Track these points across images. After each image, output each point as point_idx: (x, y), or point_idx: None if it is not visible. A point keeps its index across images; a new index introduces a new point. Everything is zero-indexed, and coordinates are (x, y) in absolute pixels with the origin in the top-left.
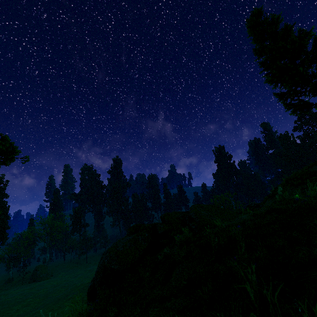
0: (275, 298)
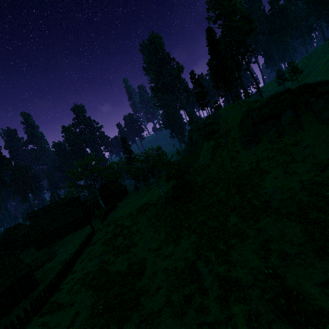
0: None
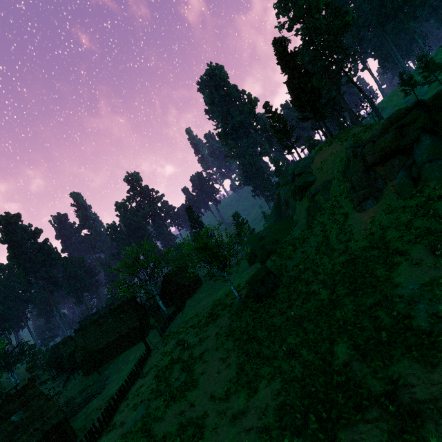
0: None
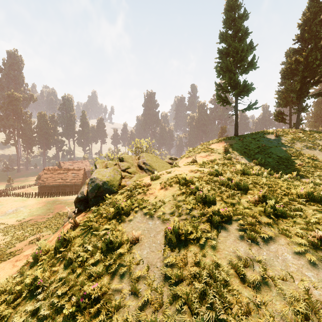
0: (209, 194)
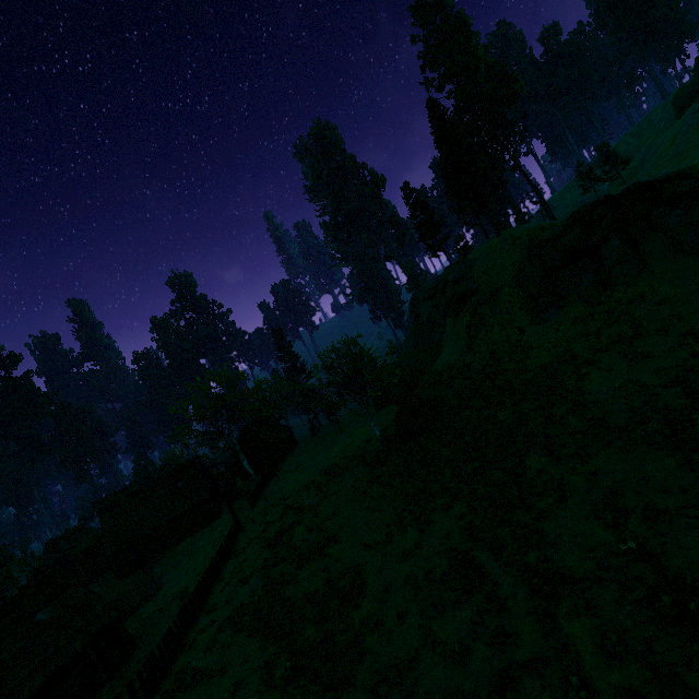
0: None
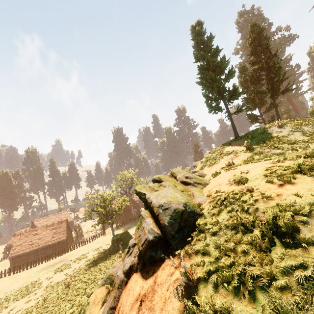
0: None
